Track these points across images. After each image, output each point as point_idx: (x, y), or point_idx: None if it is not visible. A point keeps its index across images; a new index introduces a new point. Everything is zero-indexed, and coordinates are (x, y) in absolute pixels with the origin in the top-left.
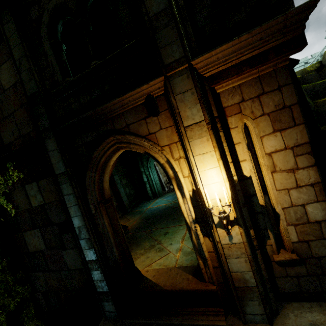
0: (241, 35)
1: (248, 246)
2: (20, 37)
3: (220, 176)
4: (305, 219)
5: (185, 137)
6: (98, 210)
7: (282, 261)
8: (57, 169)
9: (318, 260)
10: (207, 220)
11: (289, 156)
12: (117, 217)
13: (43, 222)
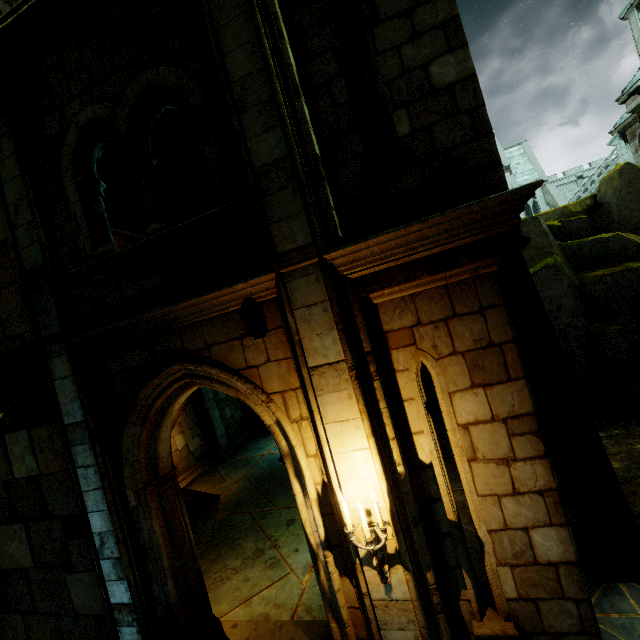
0: (410, 224)
1: (420, 609)
2: (20, 166)
3: (371, 467)
4: (529, 556)
5: (309, 388)
6: (142, 499)
7: (488, 636)
8: (69, 415)
9: (554, 639)
10: (348, 544)
11: (499, 433)
12: (182, 509)
13: (32, 512)
